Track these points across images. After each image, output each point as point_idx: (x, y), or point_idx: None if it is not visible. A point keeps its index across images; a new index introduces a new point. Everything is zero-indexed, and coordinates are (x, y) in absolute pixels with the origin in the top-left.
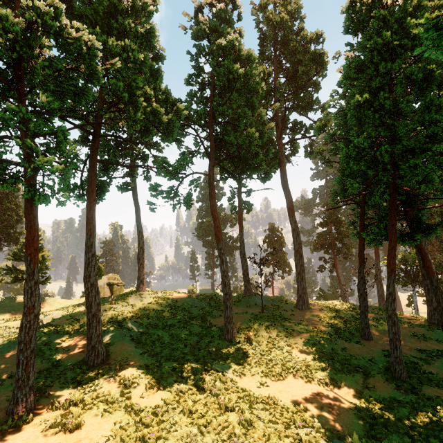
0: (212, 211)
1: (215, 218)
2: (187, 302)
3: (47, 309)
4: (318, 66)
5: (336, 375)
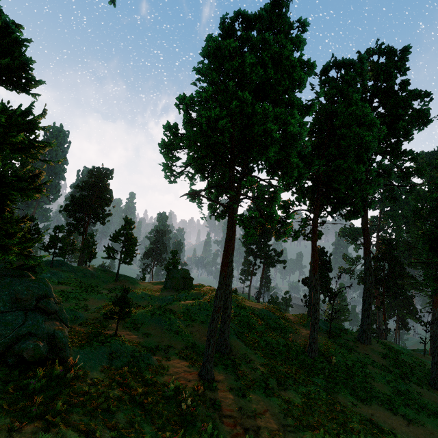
0: (314, 246)
1: (315, 252)
2: (263, 312)
3: (132, 286)
4: (419, 123)
5: (418, 415)
